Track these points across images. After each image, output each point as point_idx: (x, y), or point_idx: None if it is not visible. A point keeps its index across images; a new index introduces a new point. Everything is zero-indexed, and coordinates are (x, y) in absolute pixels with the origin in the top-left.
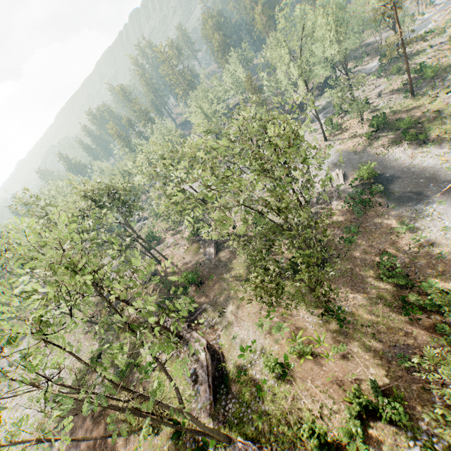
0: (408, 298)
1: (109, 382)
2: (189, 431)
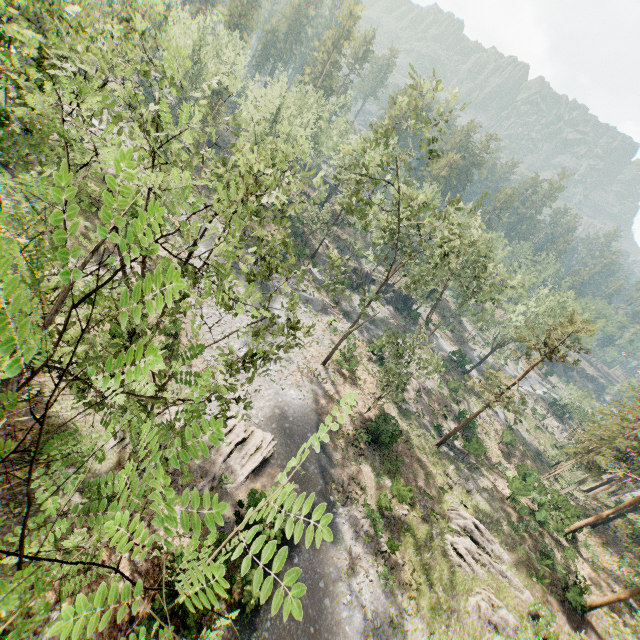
0: None
1: None
2: None
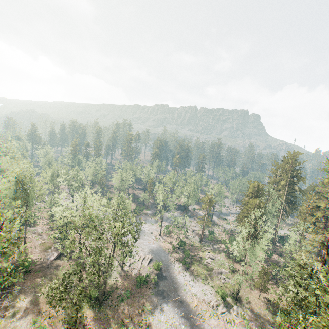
0: None
1: None
2: None
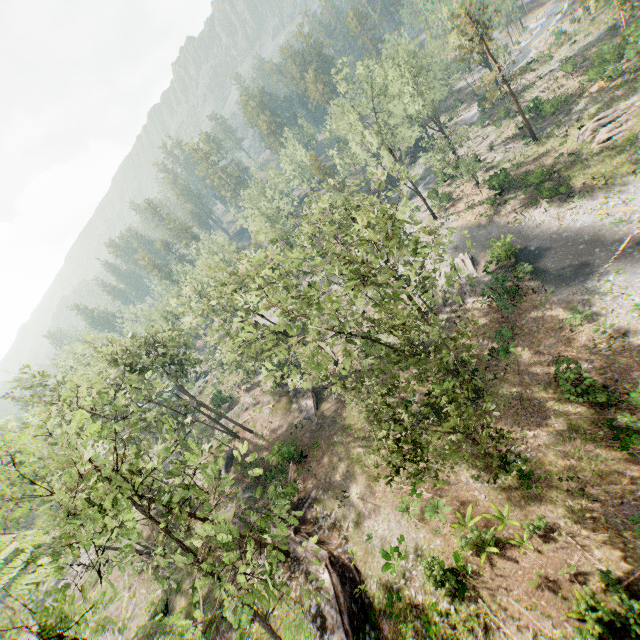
0: (616, 421)
1: None
2: None
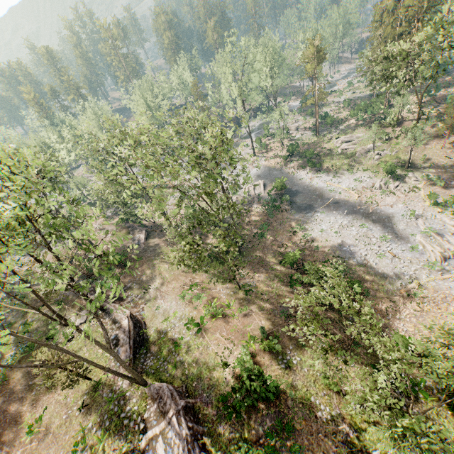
0: (294, 276)
1: (12, 357)
2: (110, 372)
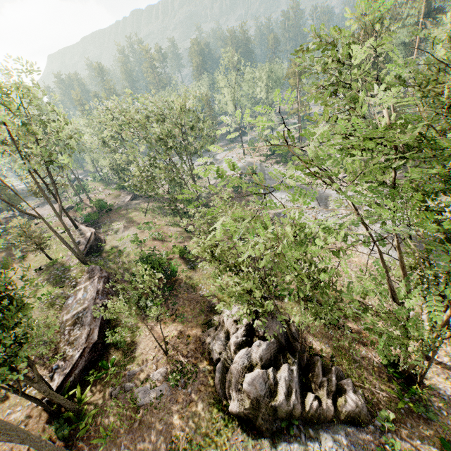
0: None
1: (4, 243)
2: (60, 238)
